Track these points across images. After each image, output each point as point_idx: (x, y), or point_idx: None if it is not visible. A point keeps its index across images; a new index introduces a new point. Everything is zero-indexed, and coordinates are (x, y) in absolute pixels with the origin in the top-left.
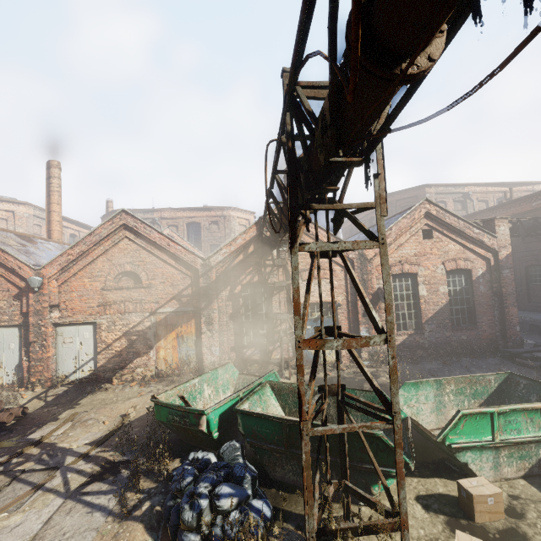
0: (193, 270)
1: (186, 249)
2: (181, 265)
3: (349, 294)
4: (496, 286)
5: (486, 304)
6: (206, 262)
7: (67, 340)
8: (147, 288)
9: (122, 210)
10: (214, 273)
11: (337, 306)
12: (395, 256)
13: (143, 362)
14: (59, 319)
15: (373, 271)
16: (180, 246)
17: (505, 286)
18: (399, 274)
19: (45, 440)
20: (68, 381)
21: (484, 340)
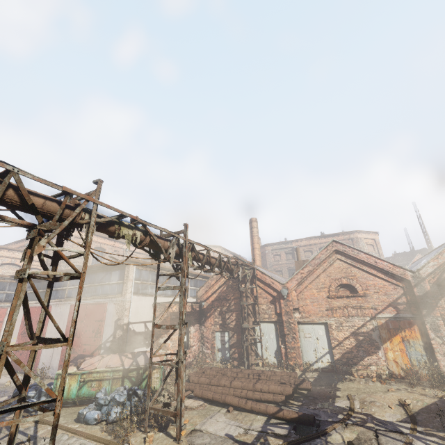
0: (403, 282)
1: (392, 264)
2: (390, 277)
3: None
4: None
5: None
6: (416, 274)
7: (306, 335)
8: (363, 297)
9: (332, 241)
10: (427, 283)
11: None
12: None
13: (373, 360)
14: (300, 319)
15: None
16: (386, 262)
17: None
18: None
19: (354, 410)
20: (312, 368)
21: None
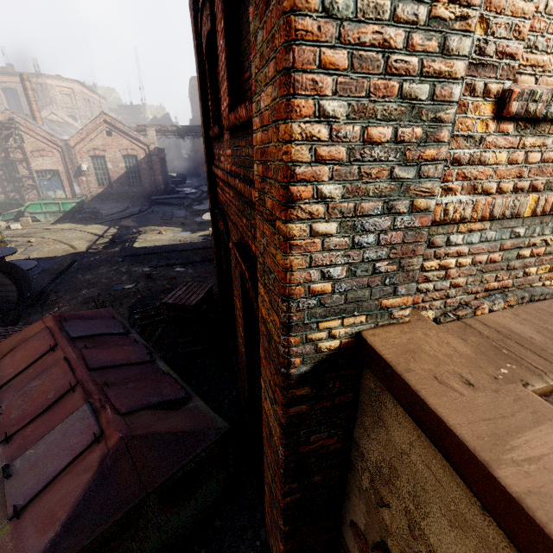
0: None
1: None
2: None
3: (65, 166)
4: (151, 165)
5: (147, 174)
6: None
7: None
8: None
9: None
10: None
11: (56, 172)
12: (90, 145)
13: None
14: None
15: (77, 154)
16: None
17: (154, 165)
18: (96, 156)
19: None
20: None
21: (147, 192)
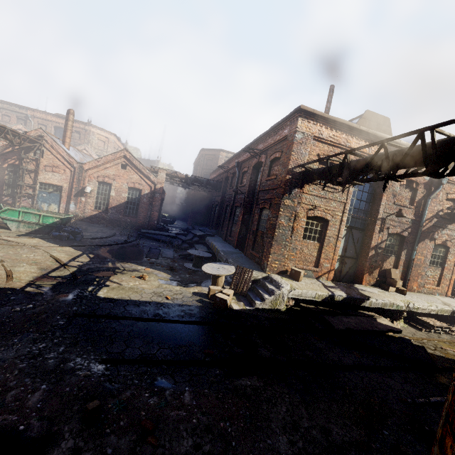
0: None
1: None
2: None
3: (70, 184)
4: (152, 200)
5: (145, 208)
6: None
7: None
8: None
9: None
10: None
11: (59, 188)
12: (102, 172)
13: None
14: None
15: (87, 177)
16: None
17: (155, 202)
18: (103, 182)
19: None
20: None
21: (139, 224)
